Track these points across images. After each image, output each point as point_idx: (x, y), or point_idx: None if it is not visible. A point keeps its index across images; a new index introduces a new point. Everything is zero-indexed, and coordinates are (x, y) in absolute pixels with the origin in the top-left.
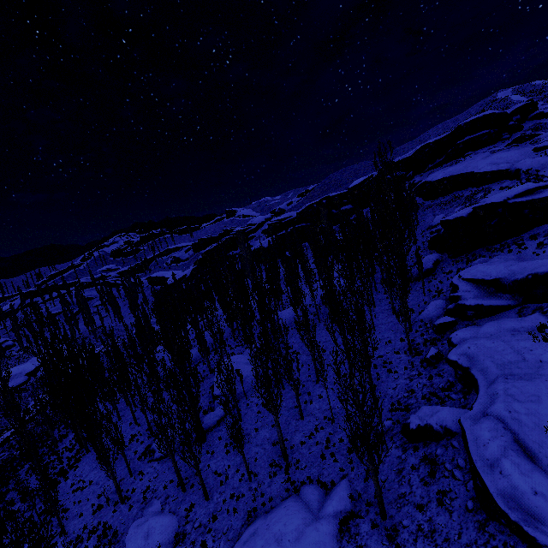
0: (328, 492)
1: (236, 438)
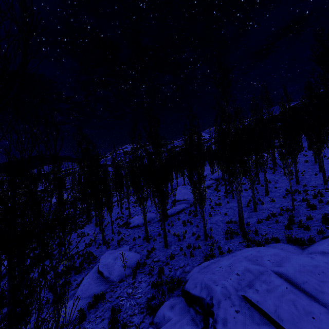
0: (305, 247)
1: (200, 193)
